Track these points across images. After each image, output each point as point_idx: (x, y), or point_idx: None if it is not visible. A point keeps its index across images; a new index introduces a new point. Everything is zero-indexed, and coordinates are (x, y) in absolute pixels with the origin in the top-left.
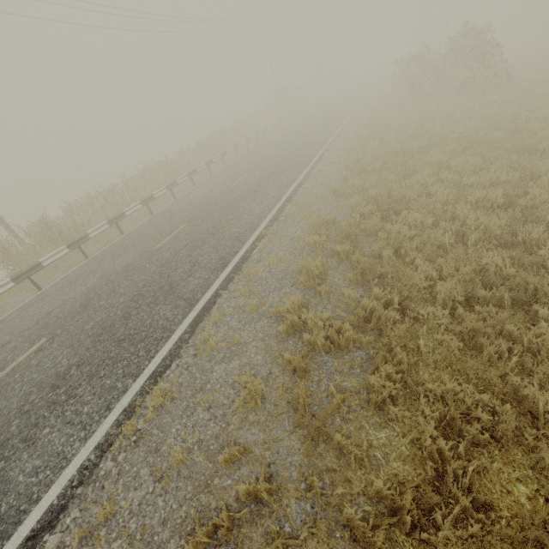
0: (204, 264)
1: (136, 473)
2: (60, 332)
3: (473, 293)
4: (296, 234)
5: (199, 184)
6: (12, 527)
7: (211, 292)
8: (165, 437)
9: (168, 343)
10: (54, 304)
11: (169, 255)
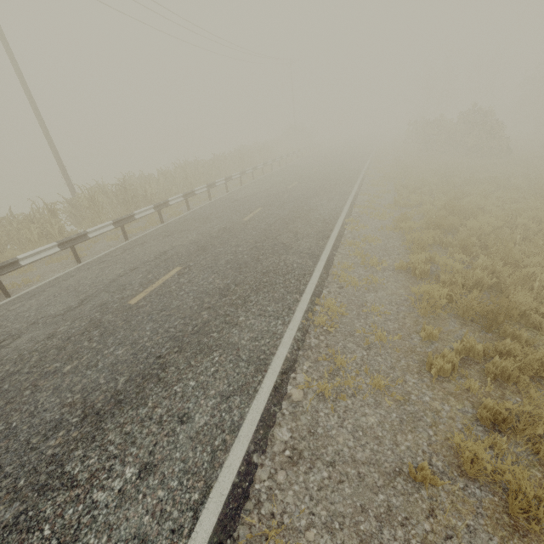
0: (306, 234)
1: (344, 346)
2: (193, 264)
3: None
4: (377, 225)
5: (246, 183)
6: (262, 366)
7: (328, 251)
8: (352, 328)
9: (313, 277)
10: (163, 248)
11: (264, 225)
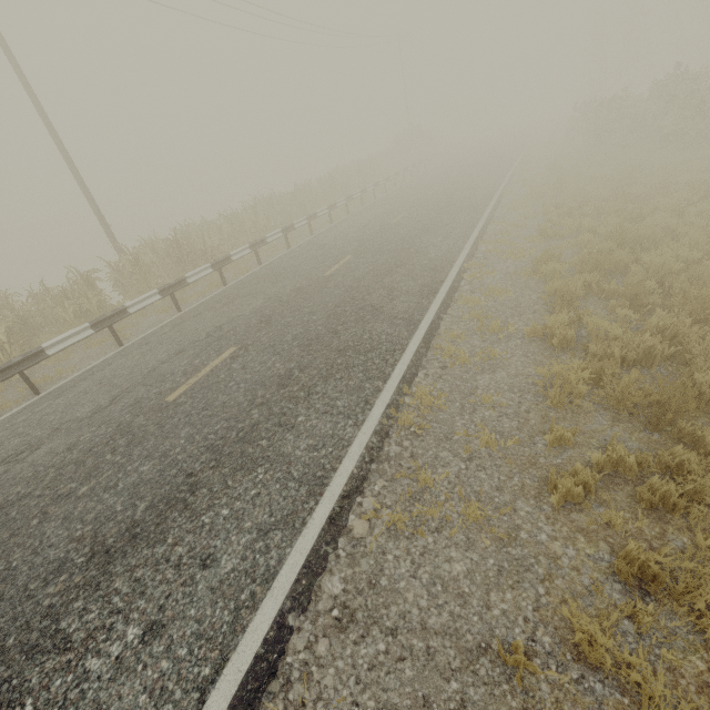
0: (405, 290)
1: (435, 455)
2: (251, 342)
3: None
4: (509, 270)
5: (338, 221)
6: (318, 487)
7: (432, 314)
8: (451, 429)
9: (406, 354)
10: (219, 321)
11: (350, 281)
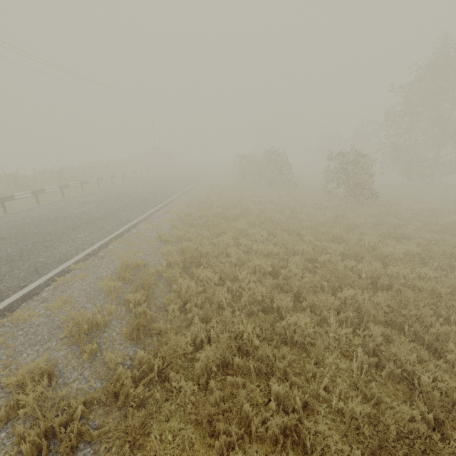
0: None
1: None
2: None
3: (230, 361)
4: (105, 273)
5: (44, 203)
6: None
7: None
8: None
9: None
10: None
11: None
